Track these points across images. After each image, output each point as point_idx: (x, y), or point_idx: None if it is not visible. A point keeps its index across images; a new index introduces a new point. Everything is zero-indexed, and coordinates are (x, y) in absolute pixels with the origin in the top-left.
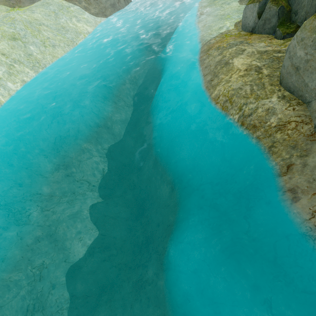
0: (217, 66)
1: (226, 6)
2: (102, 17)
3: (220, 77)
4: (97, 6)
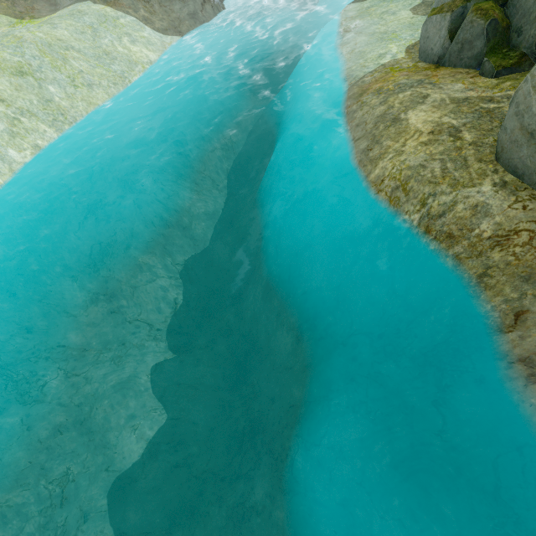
0: (378, 125)
1: (390, 18)
2: (175, 35)
3: (385, 145)
4: (166, 16)
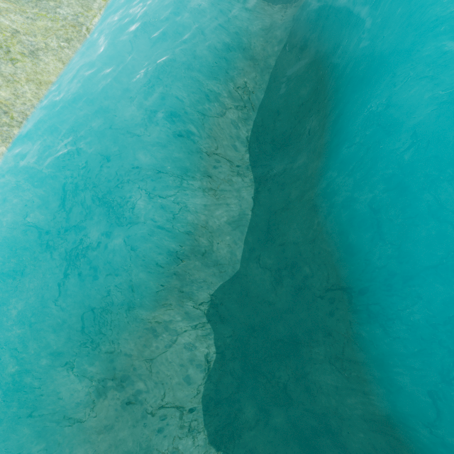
0: None
1: None
2: None
3: None
4: None
